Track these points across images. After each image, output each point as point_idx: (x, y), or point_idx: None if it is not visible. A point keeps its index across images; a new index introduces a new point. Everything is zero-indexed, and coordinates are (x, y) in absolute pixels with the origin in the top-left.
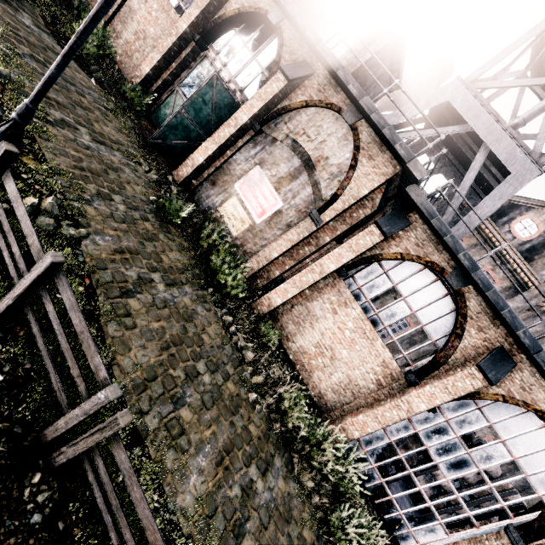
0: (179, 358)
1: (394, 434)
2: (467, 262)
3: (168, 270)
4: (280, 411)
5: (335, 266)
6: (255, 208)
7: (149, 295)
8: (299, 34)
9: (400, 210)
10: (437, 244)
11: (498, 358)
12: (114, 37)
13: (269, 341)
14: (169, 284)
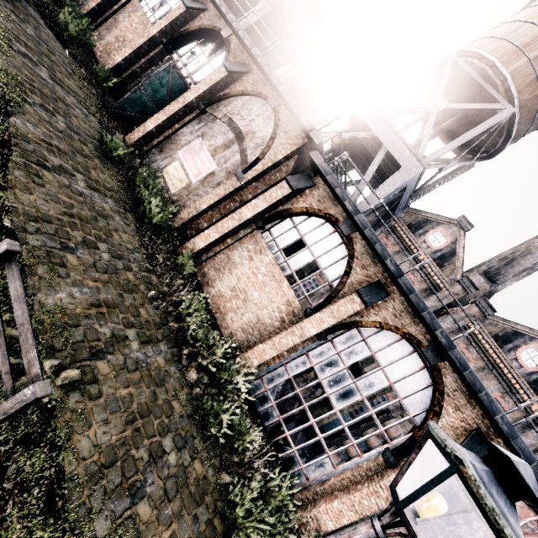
0: (81, 229)
1: (293, 370)
2: (351, 207)
3: (94, 180)
4: (176, 311)
5: (251, 214)
6: (193, 170)
7: (66, 181)
8: (242, 45)
9: (308, 174)
10: (334, 200)
11: (375, 288)
12: (98, 38)
13: (184, 270)
14: (90, 187)
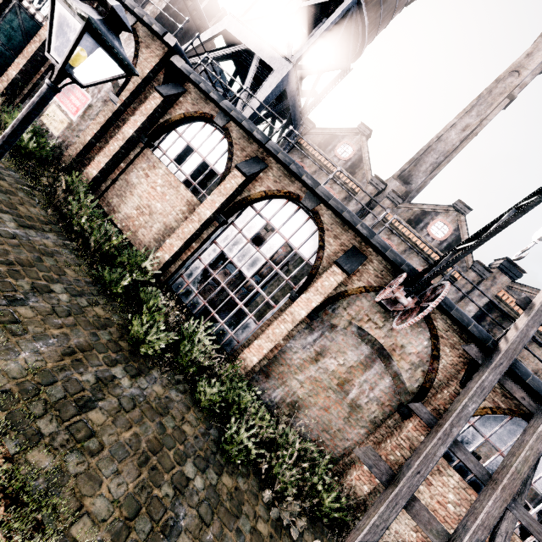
0: None
1: (207, 259)
2: (216, 96)
3: None
4: (63, 211)
5: (133, 130)
6: (71, 108)
7: None
8: None
9: (178, 83)
10: (206, 100)
11: (253, 162)
12: None
13: (77, 192)
14: None
